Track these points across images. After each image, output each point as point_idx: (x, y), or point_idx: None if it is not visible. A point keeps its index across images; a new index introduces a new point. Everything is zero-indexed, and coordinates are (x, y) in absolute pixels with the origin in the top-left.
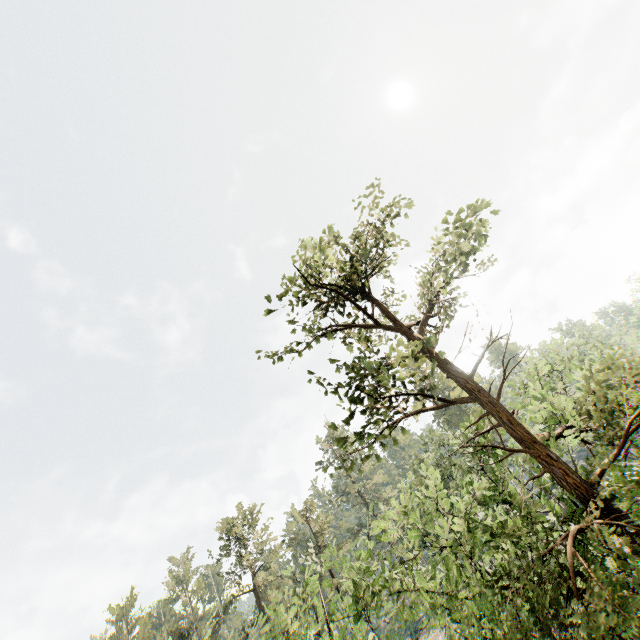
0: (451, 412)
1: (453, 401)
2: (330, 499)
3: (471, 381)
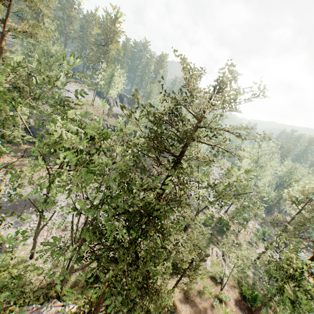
0: (102, 48)
1: None
2: None
3: None
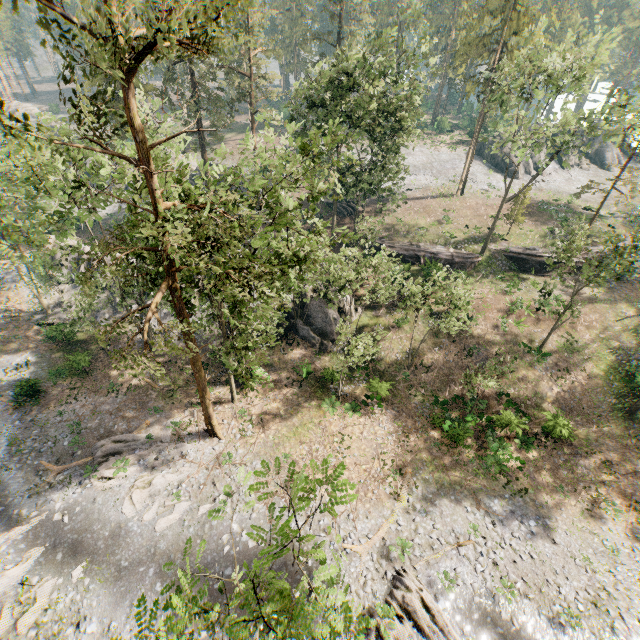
0: None
1: (125, 157)
2: None
3: (147, 153)
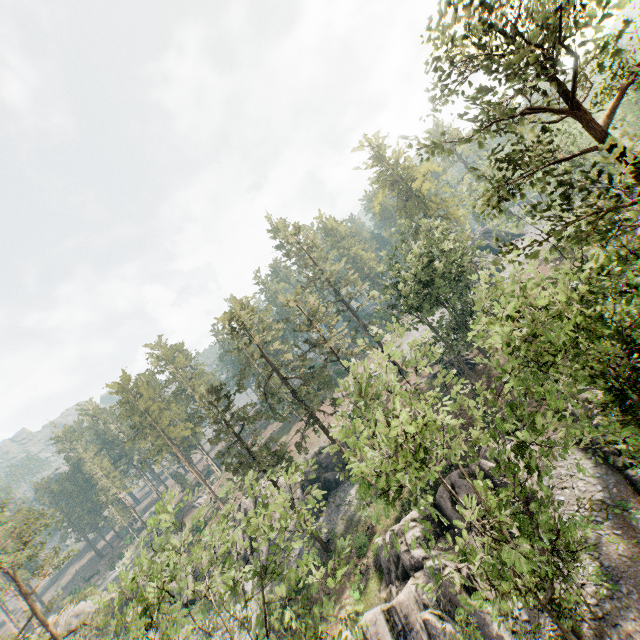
0: (411, 203)
1: None
2: (301, 286)
3: None
